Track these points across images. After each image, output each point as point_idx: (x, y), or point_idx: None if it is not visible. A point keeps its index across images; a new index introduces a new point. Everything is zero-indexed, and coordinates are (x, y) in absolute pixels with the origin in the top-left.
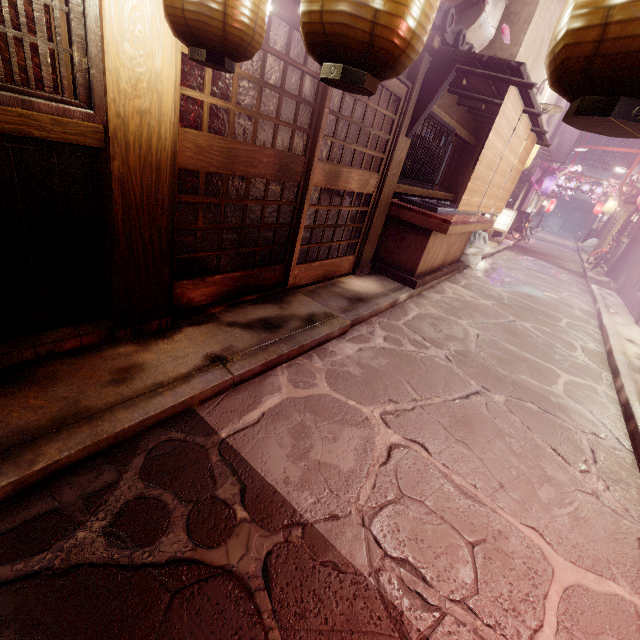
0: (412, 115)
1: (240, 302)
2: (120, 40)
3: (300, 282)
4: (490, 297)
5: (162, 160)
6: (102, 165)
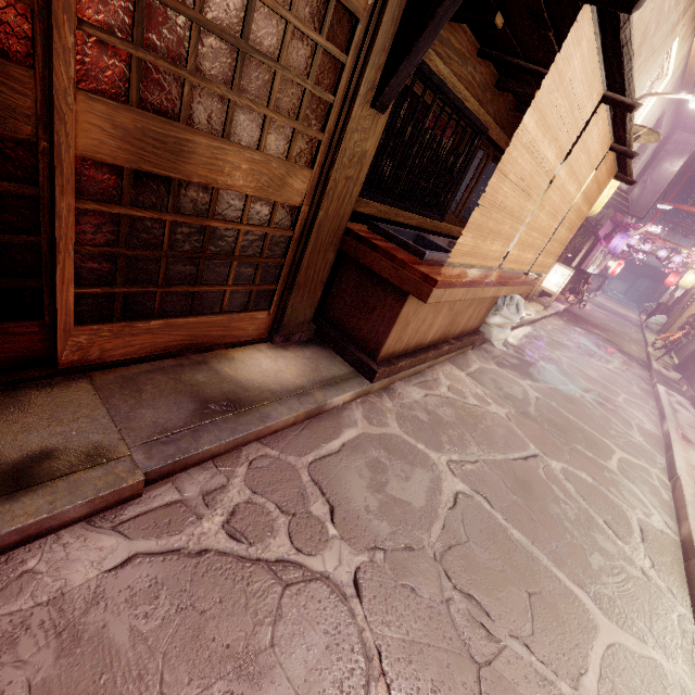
0: (385, 64)
1: None
2: None
3: (106, 356)
4: (508, 399)
5: None
6: None
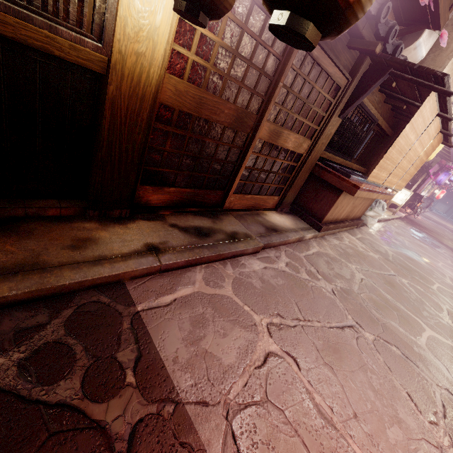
0: (347, 102)
1: (185, 211)
2: None
3: (233, 207)
4: (378, 252)
5: (147, 93)
6: (102, 87)
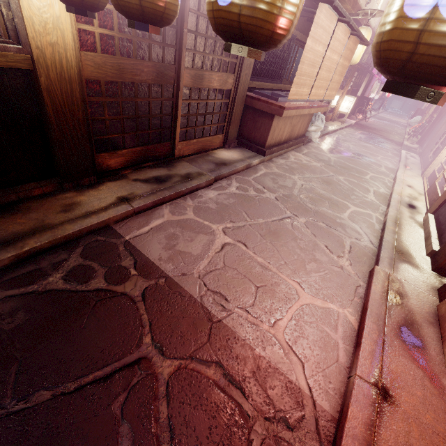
0: None
1: (142, 167)
2: None
3: (184, 153)
4: (321, 161)
5: (72, 75)
6: (35, 80)
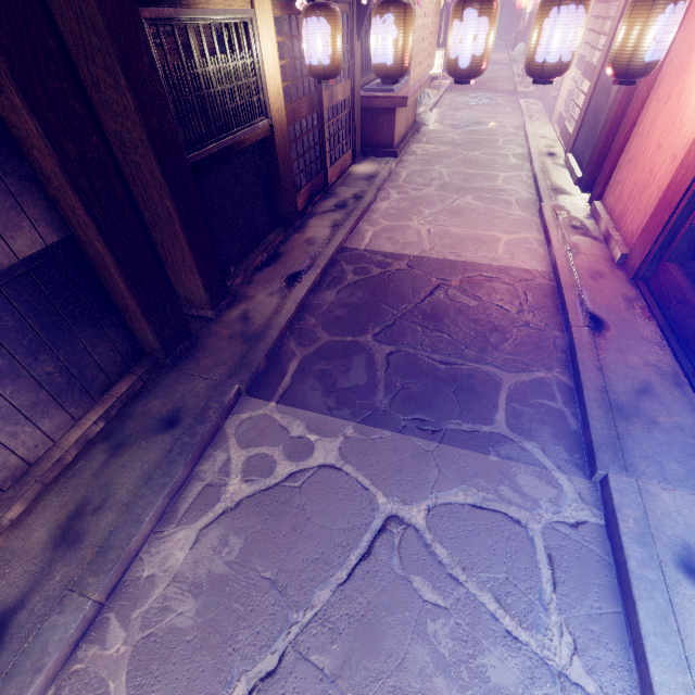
0: (357, 23)
1: (315, 202)
2: (269, 80)
3: (333, 180)
4: (447, 143)
5: (285, 130)
6: (269, 143)
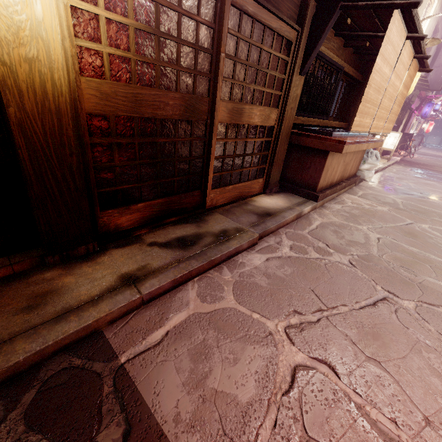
0: (303, 55)
1: (163, 224)
2: None
3: (217, 203)
4: (386, 204)
5: (61, 105)
6: (3, 114)
